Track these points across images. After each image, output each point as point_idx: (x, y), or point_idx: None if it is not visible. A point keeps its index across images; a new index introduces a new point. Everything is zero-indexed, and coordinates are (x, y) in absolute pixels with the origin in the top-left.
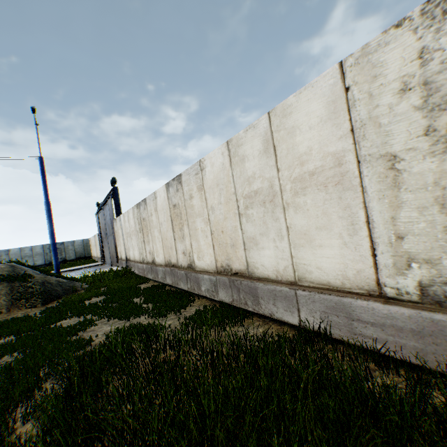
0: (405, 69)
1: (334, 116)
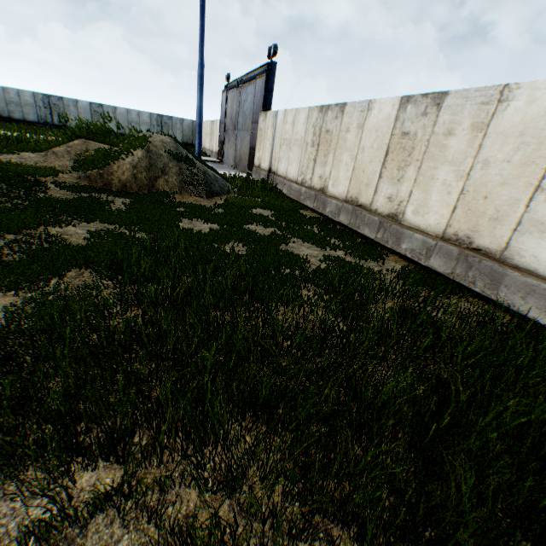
0: None
1: None
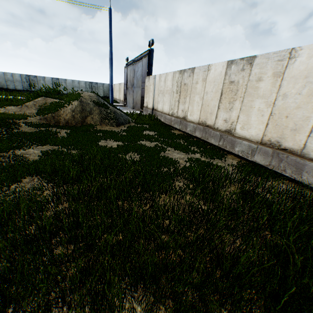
0: None
1: None
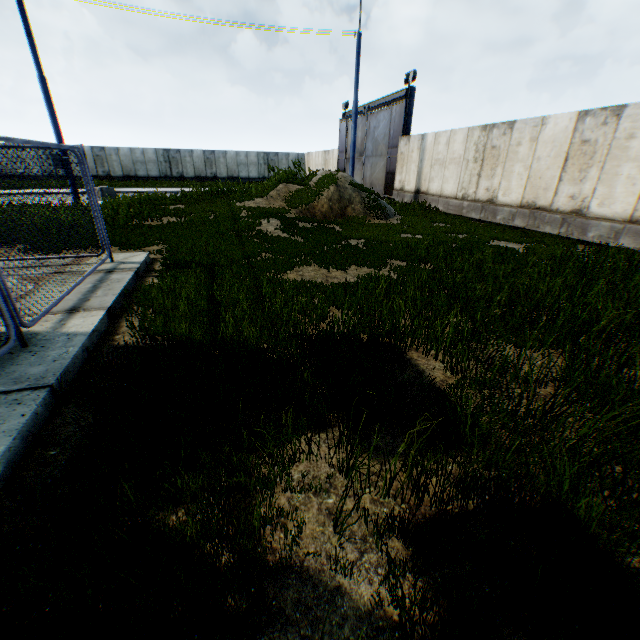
0: None
1: None
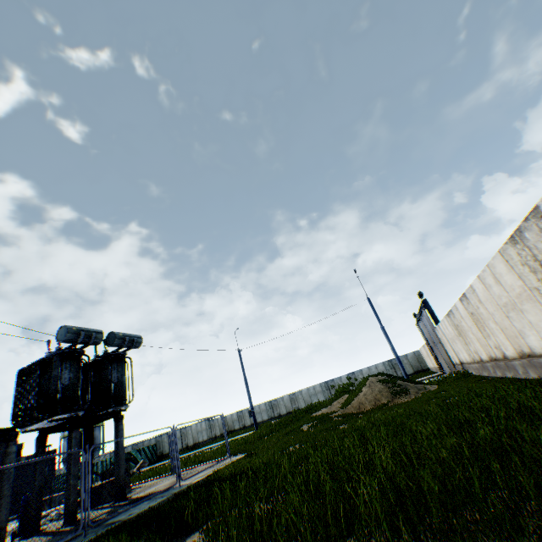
0: (516, 258)
1: (509, 270)
